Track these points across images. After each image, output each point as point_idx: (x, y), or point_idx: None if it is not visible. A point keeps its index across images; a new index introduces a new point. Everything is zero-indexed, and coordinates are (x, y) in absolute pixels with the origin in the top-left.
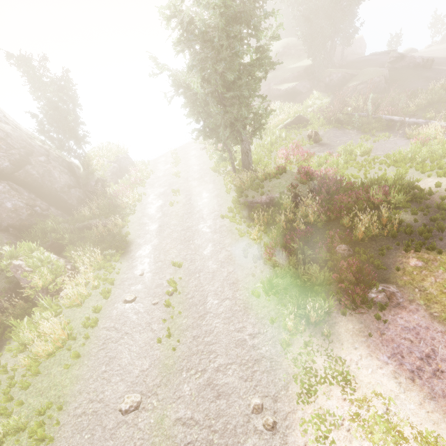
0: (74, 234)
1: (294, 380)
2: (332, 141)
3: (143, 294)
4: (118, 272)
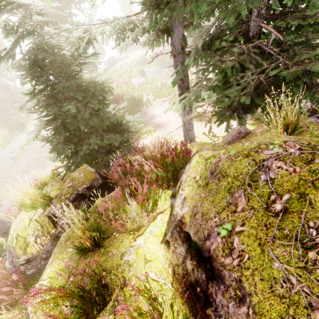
0: (2, 123)
1: (46, 167)
2: (151, 75)
3: (18, 146)
4: (13, 139)
